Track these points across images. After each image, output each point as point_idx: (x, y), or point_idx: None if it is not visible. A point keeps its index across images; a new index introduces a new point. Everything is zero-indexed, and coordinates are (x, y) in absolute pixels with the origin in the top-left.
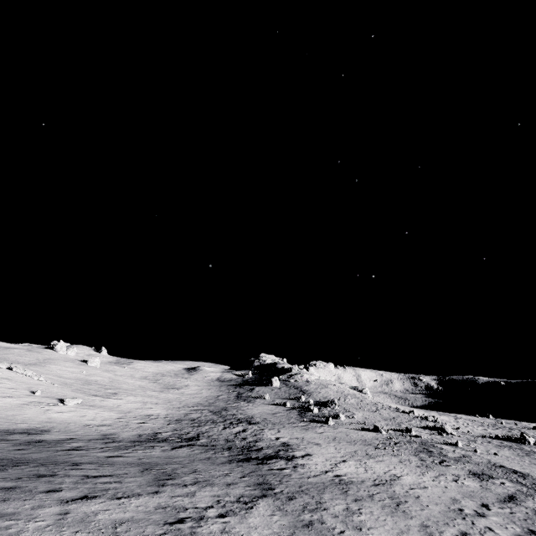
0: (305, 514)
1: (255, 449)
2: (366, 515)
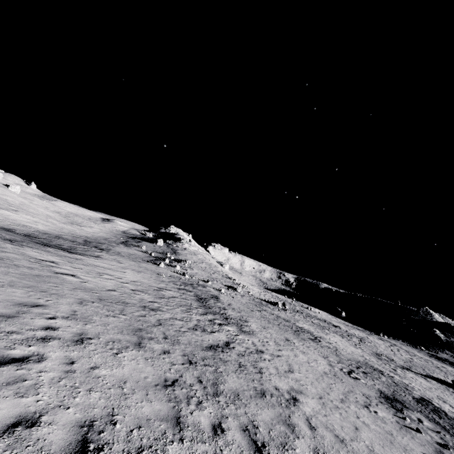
0: (3, 242)
1: (66, 249)
2: (41, 254)
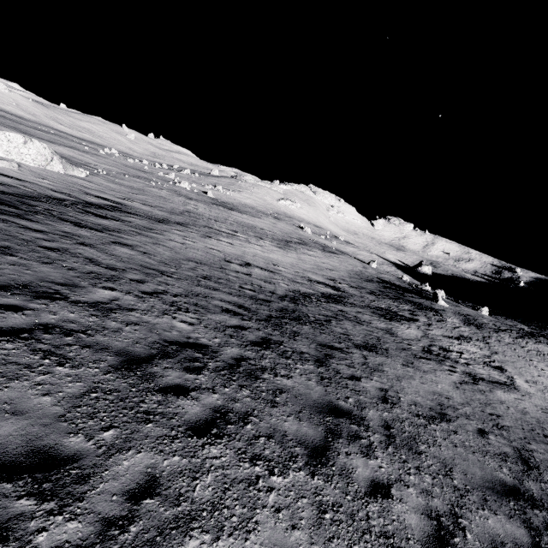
0: None
1: None
2: None
